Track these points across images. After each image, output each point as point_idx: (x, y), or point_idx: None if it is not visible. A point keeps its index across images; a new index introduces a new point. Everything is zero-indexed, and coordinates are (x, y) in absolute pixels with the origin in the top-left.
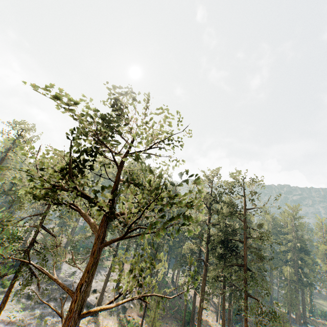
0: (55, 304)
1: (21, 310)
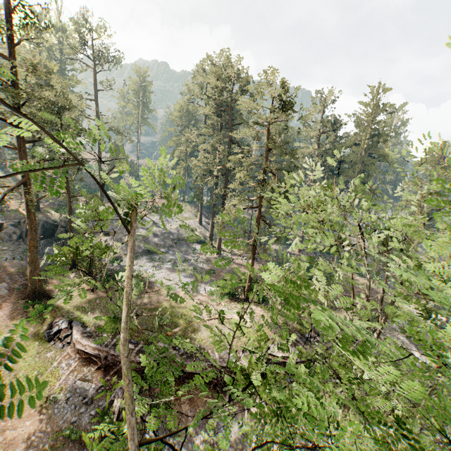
0: (176, 249)
1: (165, 262)
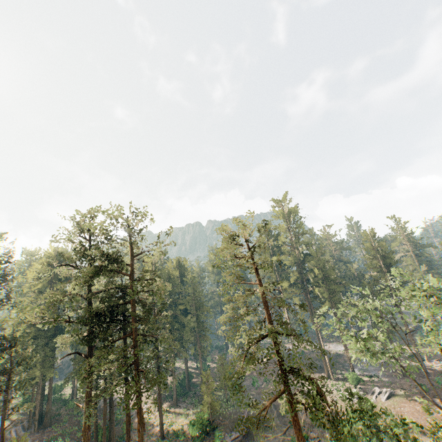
0: None
1: None
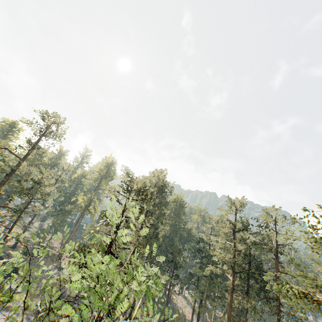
0: None
1: None
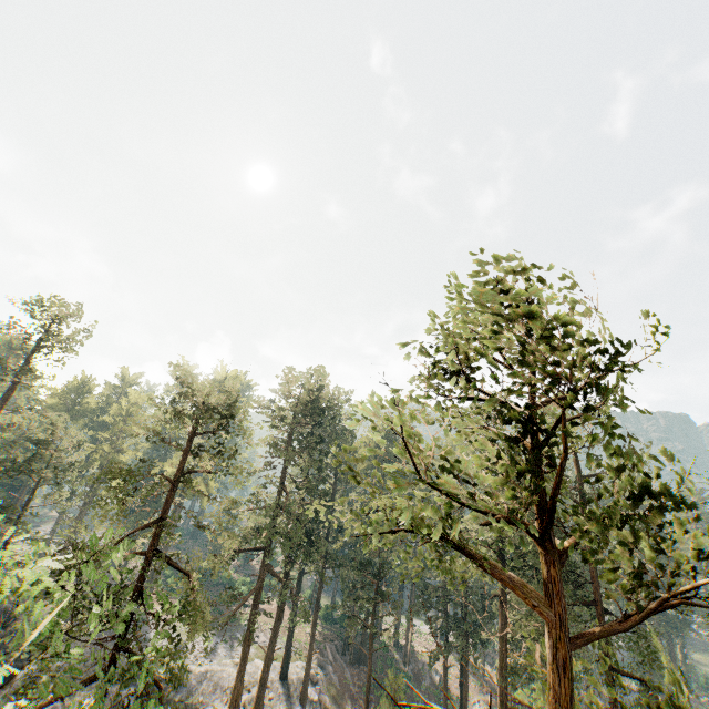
0: None
1: None
